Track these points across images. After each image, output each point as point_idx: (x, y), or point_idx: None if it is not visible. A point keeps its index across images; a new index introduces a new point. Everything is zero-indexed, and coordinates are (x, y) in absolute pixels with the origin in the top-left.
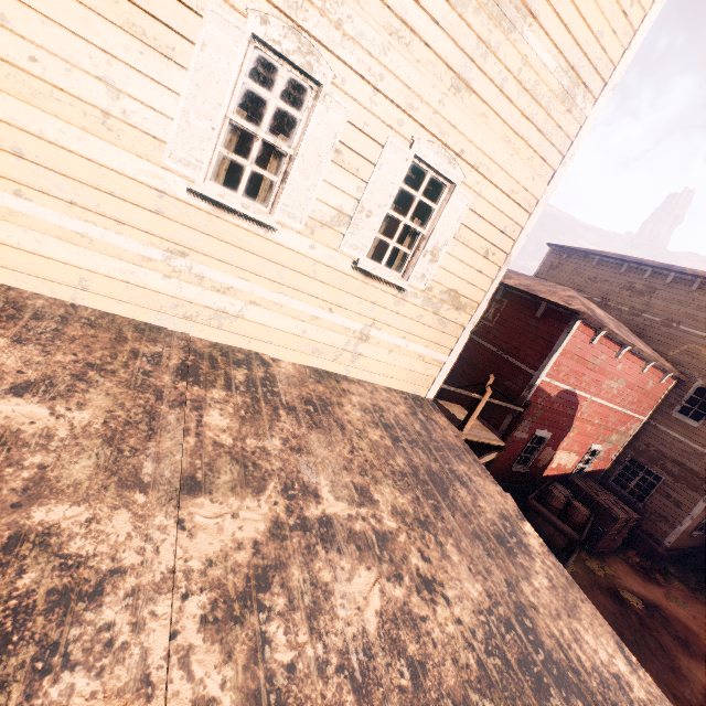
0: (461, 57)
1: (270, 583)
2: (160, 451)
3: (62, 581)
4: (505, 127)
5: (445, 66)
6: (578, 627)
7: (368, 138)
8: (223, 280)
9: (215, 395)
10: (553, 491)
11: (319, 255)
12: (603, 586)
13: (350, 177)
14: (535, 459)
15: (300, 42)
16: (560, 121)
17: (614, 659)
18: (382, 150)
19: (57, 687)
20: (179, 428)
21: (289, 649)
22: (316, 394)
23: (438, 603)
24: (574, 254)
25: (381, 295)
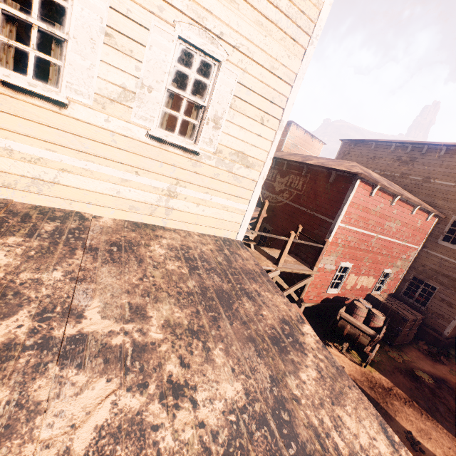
0: None
1: None
2: None
3: None
4: (255, 12)
5: None
6: (341, 413)
7: (135, 23)
8: (31, 152)
9: (10, 241)
10: (357, 304)
11: (115, 127)
12: (402, 369)
13: (126, 58)
14: (344, 283)
15: None
16: (302, 7)
17: (376, 441)
18: (149, 33)
19: None
20: None
21: None
22: (125, 238)
23: (182, 408)
24: (358, 143)
25: (178, 158)
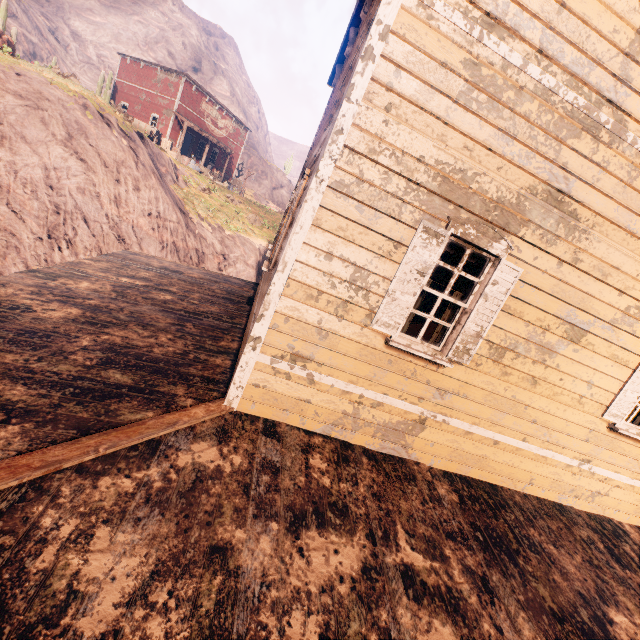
0: None
1: None
2: None
3: None
4: None
5: None
6: None
7: None
8: (605, 474)
9: None
10: None
11: None
12: None
13: None
14: None
15: None
16: None
17: None
18: None
19: None
20: None
21: None
22: None
23: None
24: None
25: None
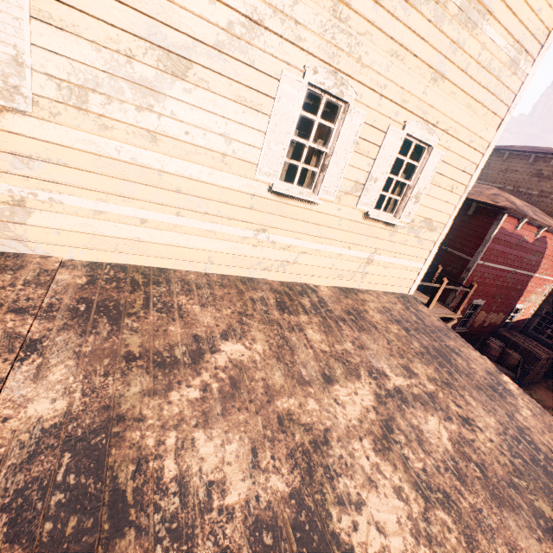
0: (438, 57)
1: (392, 428)
2: (302, 361)
3: (310, 437)
4: (467, 97)
5: (427, 67)
6: None
7: (375, 129)
8: (286, 242)
9: (303, 319)
10: (490, 344)
11: (343, 213)
12: None
13: (363, 158)
14: (472, 321)
15: (336, 79)
16: (507, 83)
17: None
18: (384, 135)
19: (340, 484)
20: (301, 345)
21: (418, 461)
22: (349, 306)
23: (476, 431)
24: None
25: (380, 231)
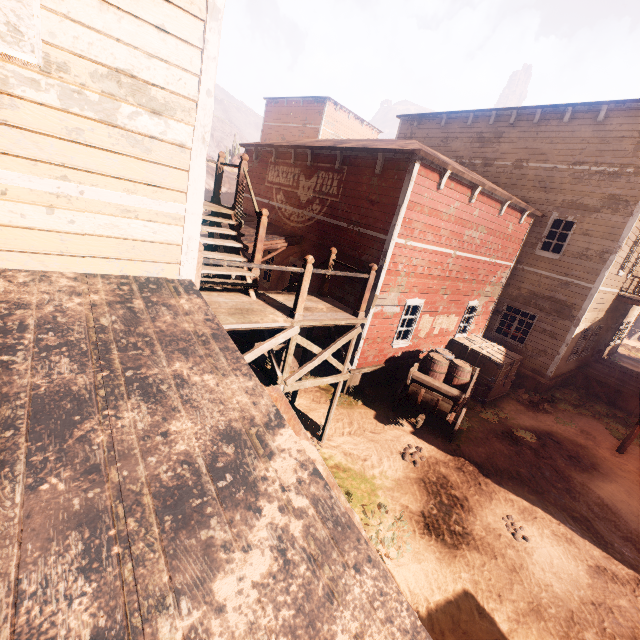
0: None
1: None
2: None
3: None
4: None
5: None
6: None
7: None
8: None
9: None
10: (434, 357)
11: None
12: (499, 431)
13: None
14: (415, 330)
15: None
16: None
17: None
18: None
19: None
20: None
21: None
22: None
23: None
24: (423, 119)
25: None
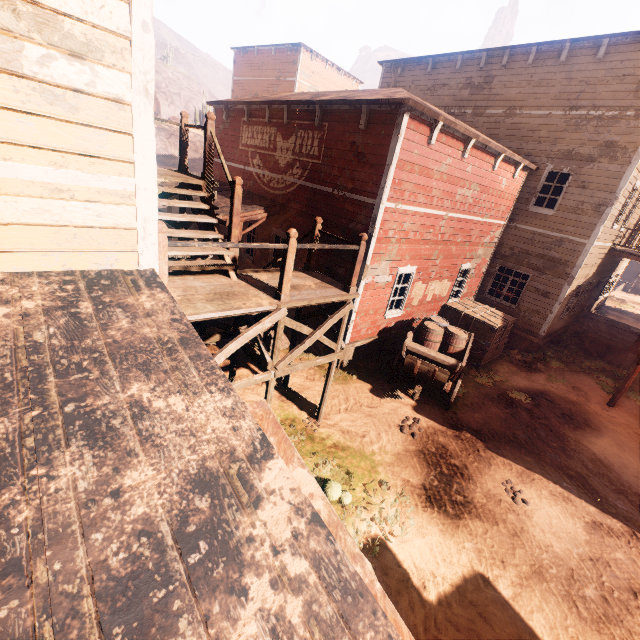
0: None
1: None
2: None
3: None
4: None
5: None
6: None
7: None
8: None
9: None
10: (428, 326)
11: None
12: (494, 395)
13: None
14: (408, 299)
15: None
16: None
17: None
18: None
19: None
20: None
21: None
22: None
23: None
24: (407, 65)
25: None
